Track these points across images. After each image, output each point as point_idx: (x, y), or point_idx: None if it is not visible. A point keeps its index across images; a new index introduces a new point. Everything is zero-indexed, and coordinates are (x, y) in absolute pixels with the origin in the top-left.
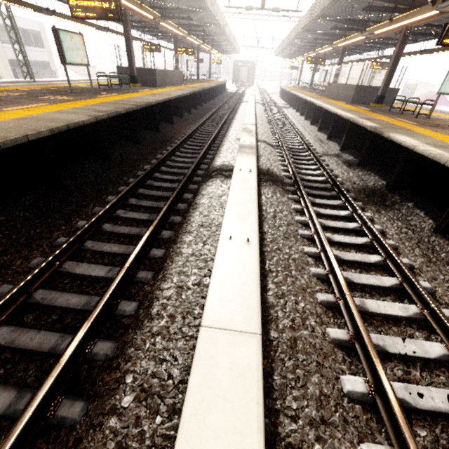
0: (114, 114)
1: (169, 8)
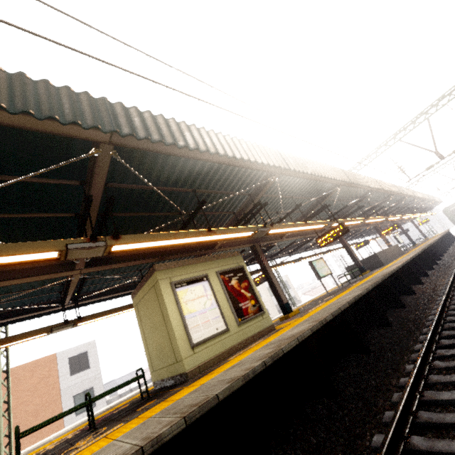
0: (374, 284)
1: (365, 212)
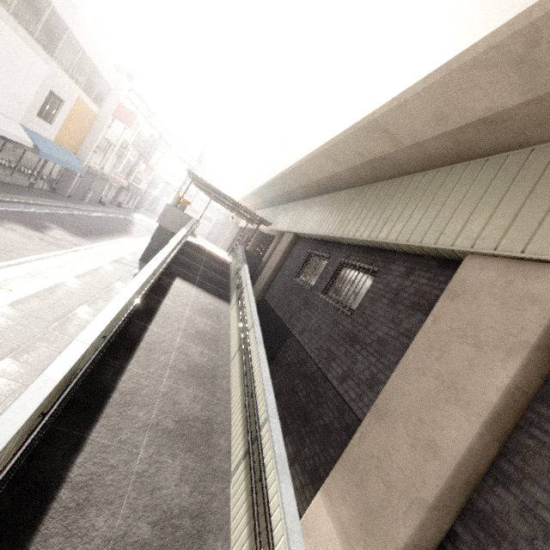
0: None
1: None
